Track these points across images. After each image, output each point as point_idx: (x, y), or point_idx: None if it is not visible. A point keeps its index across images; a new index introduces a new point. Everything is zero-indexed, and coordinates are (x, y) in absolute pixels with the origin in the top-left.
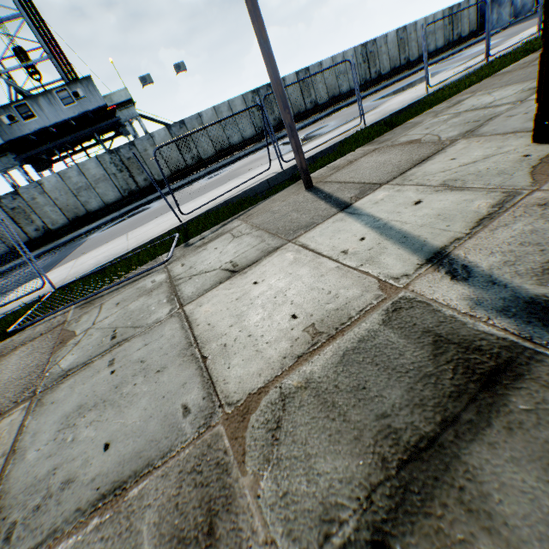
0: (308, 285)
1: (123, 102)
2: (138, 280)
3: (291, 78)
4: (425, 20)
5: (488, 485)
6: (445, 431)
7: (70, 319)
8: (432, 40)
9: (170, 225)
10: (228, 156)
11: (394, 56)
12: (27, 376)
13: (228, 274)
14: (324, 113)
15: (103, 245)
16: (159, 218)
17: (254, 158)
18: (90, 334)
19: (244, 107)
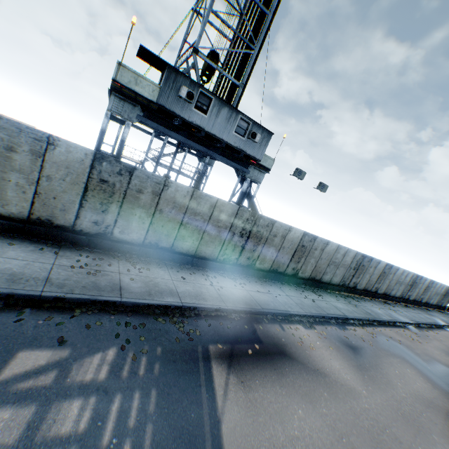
0: None
1: (263, 165)
2: None
3: (382, 264)
4: (440, 284)
5: None
6: None
7: None
8: (434, 297)
9: None
10: (313, 286)
11: (419, 292)
12: None
13: None
14: (391, 312)
15: None
16: None
17: (396, 360)
18: None
19: (350, 260)
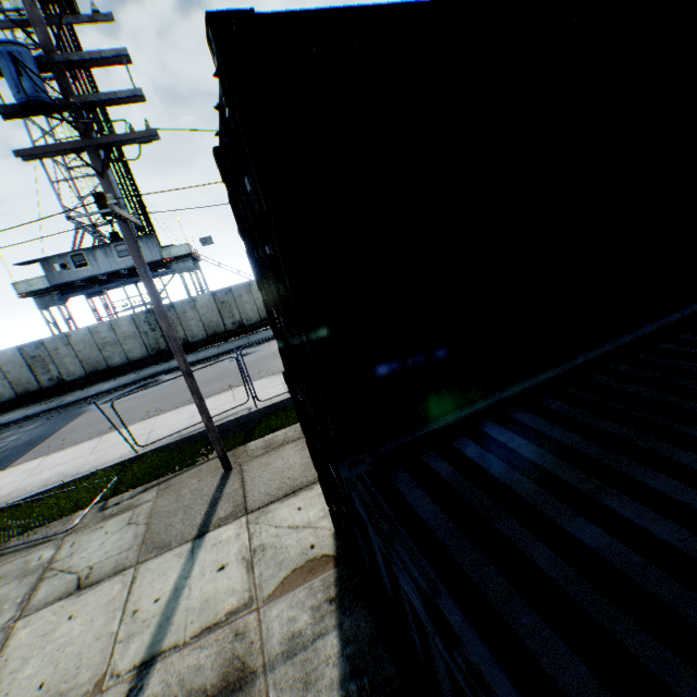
0: (83, 645)
1: (181, 255)
2: (37, 547)
3: None
4: None
5: None
6: None
7: None
8: None
9: (131, 450)
10: None
11: None
12: None
13: (75, 587)
14: None
15: (76, 446)
16: (139, 425)
17: None
18: None
19: None
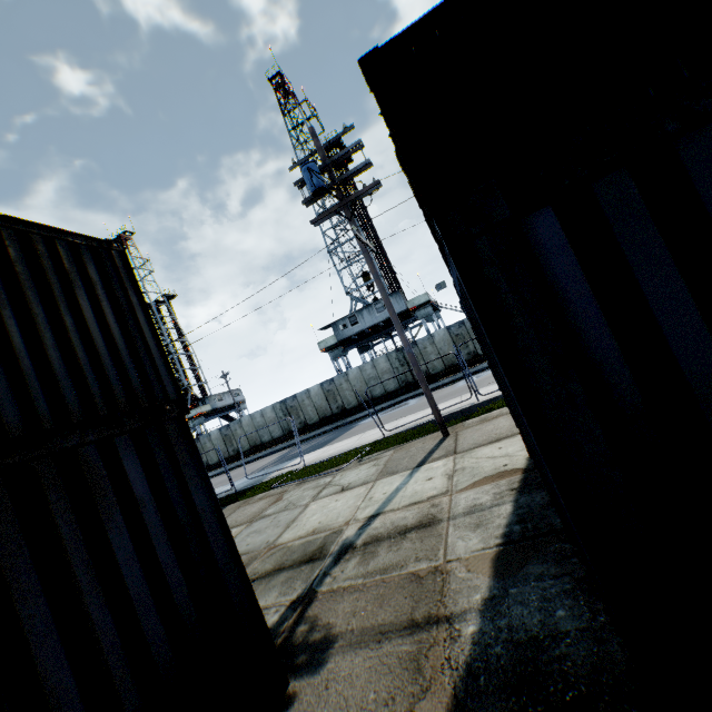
0: (341, 510)
1: (421, 304)
2: (323, 477)
3: None
4: None
5: (277, 578)
6: (288, 567)
7: (289, 490)
8: None
9: (380, 435)
10: None
11: None
12: (257, 512)
13: (340, 490)
14: None
15: (348, 438)
16: (388, 424)
17: None
18: (284, 502)
19: None
